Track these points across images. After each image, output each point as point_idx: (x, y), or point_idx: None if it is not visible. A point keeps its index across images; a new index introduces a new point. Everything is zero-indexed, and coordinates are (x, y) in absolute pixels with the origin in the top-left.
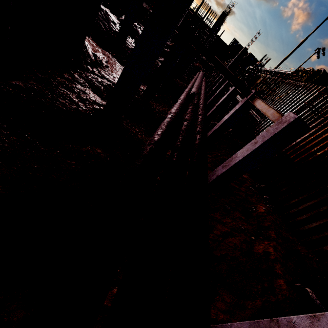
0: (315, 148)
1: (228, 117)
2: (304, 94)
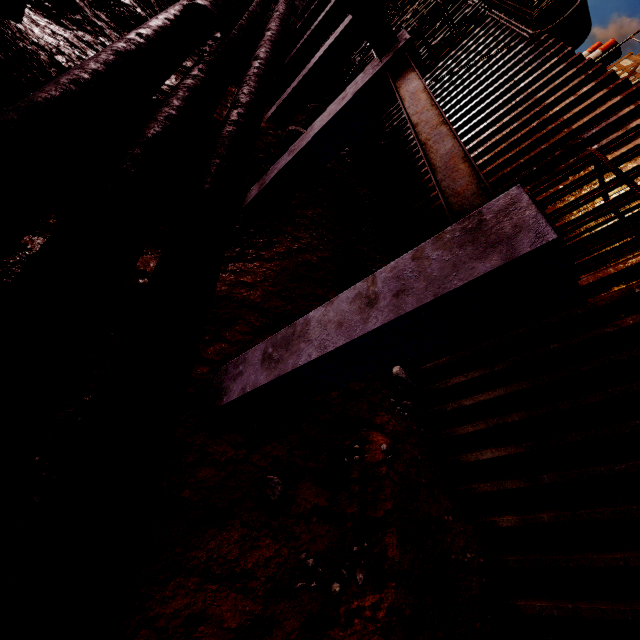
0: None
1: (323, 128)
2: (527, 67)
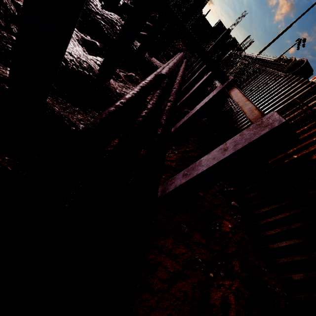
0: (292, 149)
1: (200, 107)
2: (284, 86)
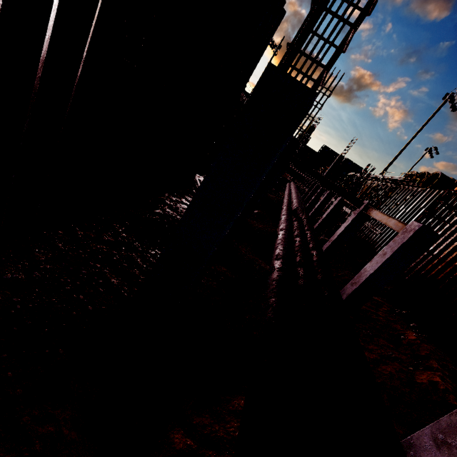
0: None
1: (342, 231)
2: (425, 200)
